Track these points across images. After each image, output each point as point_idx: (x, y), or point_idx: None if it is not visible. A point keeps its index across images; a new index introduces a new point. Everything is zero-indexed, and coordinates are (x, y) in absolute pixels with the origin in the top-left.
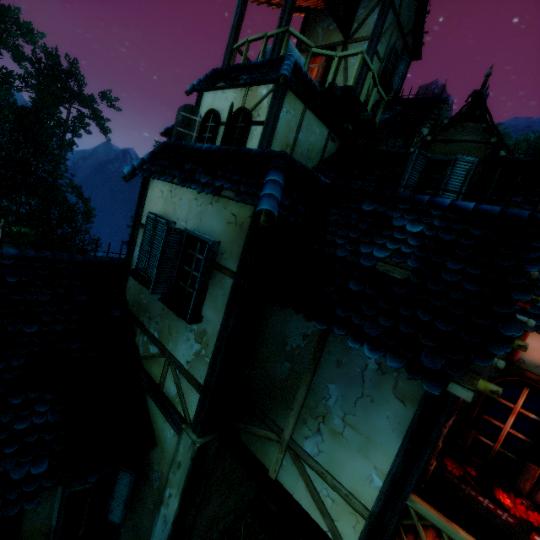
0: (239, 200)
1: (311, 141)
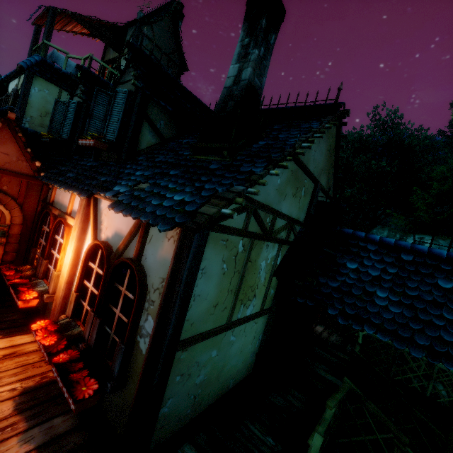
0: None
1: None
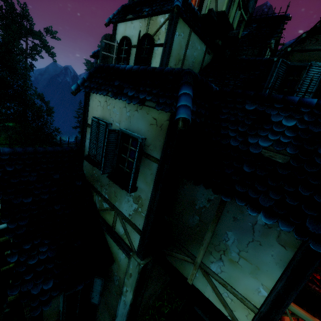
0: (159, 109)
1: (195, 55)
